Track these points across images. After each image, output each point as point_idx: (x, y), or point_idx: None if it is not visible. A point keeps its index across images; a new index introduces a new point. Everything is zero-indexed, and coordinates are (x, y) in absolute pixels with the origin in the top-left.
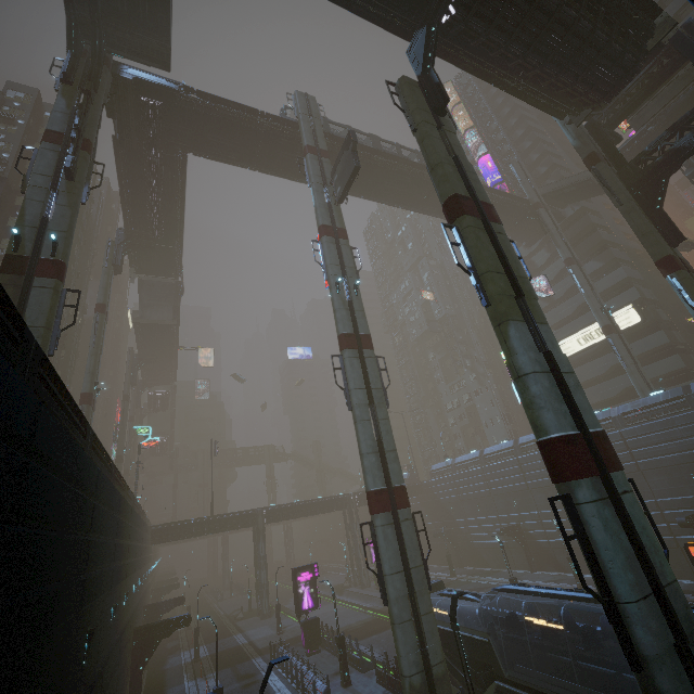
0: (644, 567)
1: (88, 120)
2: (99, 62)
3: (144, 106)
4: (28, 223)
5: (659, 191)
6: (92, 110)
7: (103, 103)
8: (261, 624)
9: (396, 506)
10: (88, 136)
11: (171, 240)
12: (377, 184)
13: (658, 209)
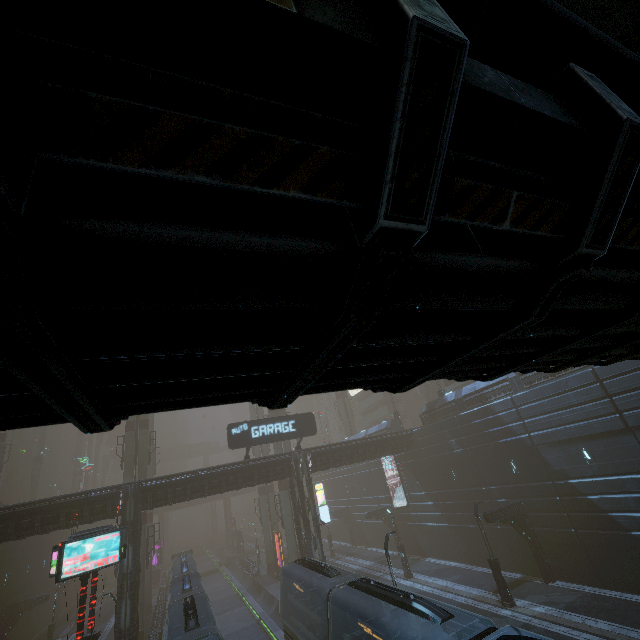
0: None
1: None
2: None
3: None
4: None
5: None
6: None
7: None
8: None
9: None
10: None
11: None
12: None
13: None
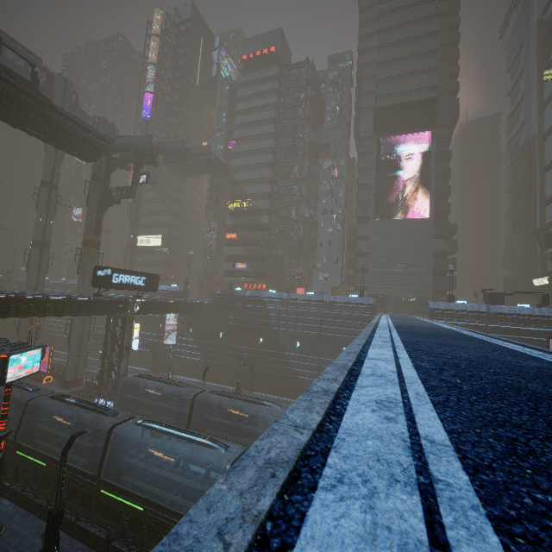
0: None
1: None
2: None
3: None
4: None
5: (104, 210)
6: None
7: None
8: None
9: None
10: None
11: None
12: None
13: (100, 217)
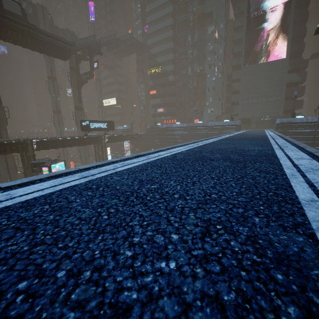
0: (7, 166)
1: None
2: None
3: None
4: None
5: (80, 88)
6: None
7: None
8: None
9: None
10: None
11: None
12: None
13: (80, 92)
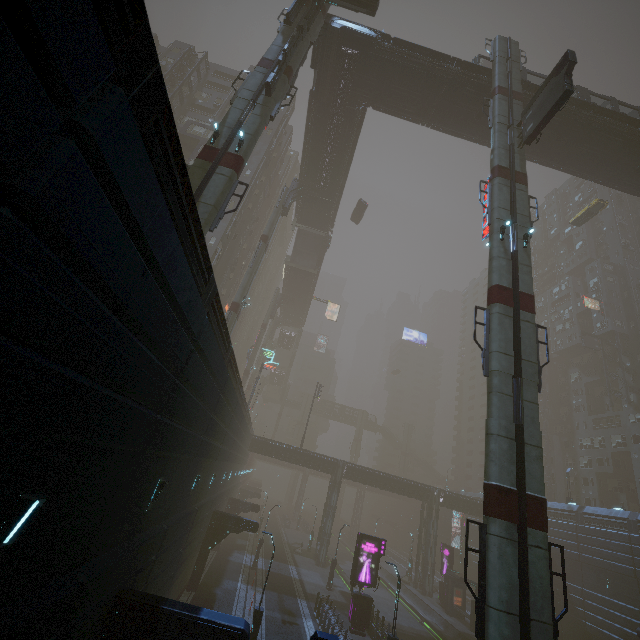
0: None
1: (295, 53)
2: (317, 7)
3: (343, 56)
4: (227, 125)
5: None
6: (301, 45)
7: (311, 42)
8: (315, 569)
9: (526, 521)
10: (291, 64)
11: (332, 194)
12: (570, 147)
13: None
